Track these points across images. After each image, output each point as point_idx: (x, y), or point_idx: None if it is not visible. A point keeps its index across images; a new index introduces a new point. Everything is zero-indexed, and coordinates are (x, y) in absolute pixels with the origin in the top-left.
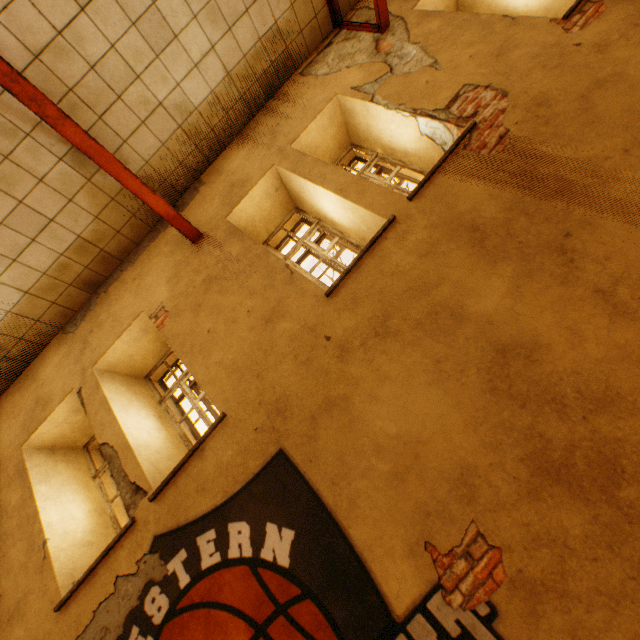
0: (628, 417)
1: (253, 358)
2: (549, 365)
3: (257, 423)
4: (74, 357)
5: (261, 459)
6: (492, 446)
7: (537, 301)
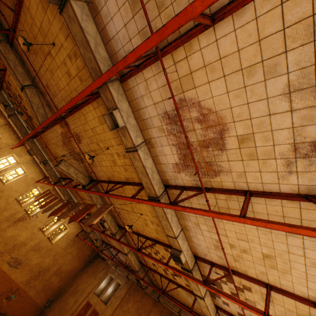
0: None
1: (12, 189)
2: None
3: (2, 189)
4: (27, 161)
5: None
6: None
7: (3, 217)
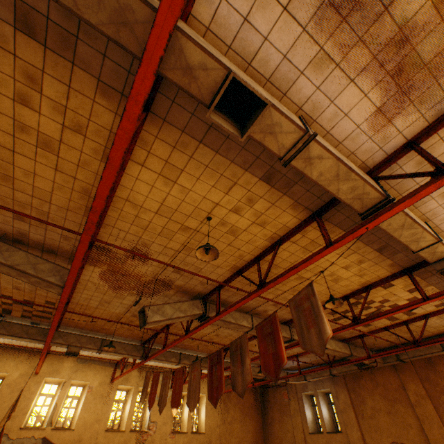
0: None
1: (88, 424)
2: None
3: (76, 438)
4: (73, 370)
5: None
6: None
7: None
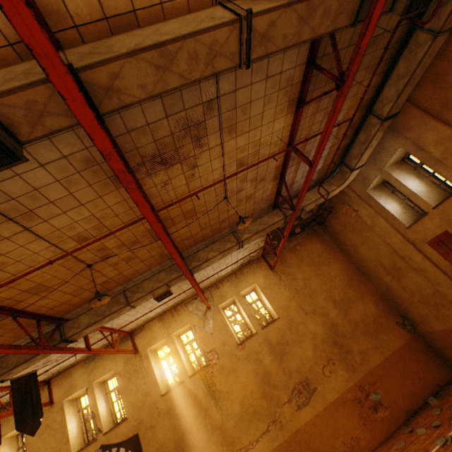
0: (196, 451)
1: (139, 404)
2: (192, 435)
3: (135, 423)
4: (87, 374)
5: (133, 433)
6: (176, 448)
7: (197, 420)
